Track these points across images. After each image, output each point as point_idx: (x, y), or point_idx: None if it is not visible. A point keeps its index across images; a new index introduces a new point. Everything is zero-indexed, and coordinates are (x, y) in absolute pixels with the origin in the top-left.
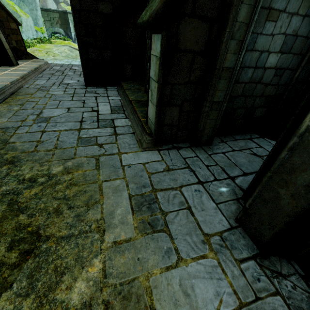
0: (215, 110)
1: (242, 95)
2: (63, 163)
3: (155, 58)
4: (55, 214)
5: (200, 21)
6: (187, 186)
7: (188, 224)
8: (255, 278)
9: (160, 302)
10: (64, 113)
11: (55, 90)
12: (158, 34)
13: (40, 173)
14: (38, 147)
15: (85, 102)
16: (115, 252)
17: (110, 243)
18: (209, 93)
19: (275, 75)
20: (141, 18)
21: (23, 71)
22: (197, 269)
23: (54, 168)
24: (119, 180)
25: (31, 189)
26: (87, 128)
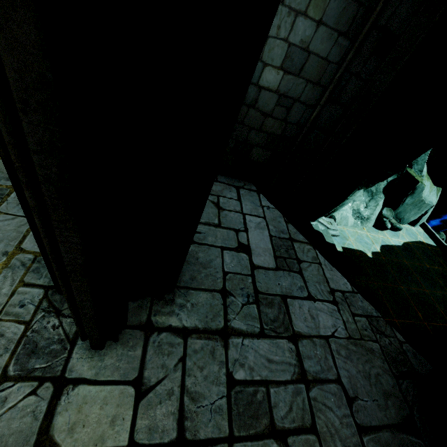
0: None
1: None
2: None
3: None
4: None
5: None
6: None
7: (11, 231)
8: (21, 304)
9: None
10: None
11: None
12: None
13: None
14: None
15: None
16: None
17: None
18: None
19: (278, 104)
20: None
21: None
22: None
23: None
24: None
25: None
26: None
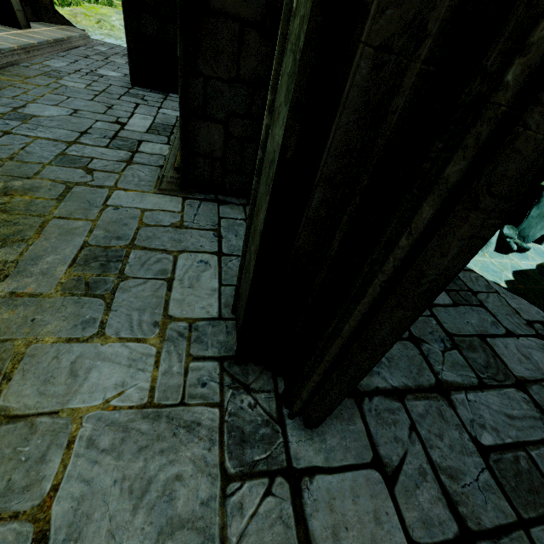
0: None
1: None
2: (7, 181)
3: None
4: None
5: None
6: (192, 253)
7: (150, 297)
8: (201, 382)
9: (25, 373)
10: (63, 115)
11: (73, 81)
12: None
13: None
14: None
15: (113, 108)
16: (2, 304)
17: (5, 292)
18: None
19: None
20: None
21: (31, 40)
22: (117, 352)
23: None
24: (83, 221)
25: None
26: (86, 143)
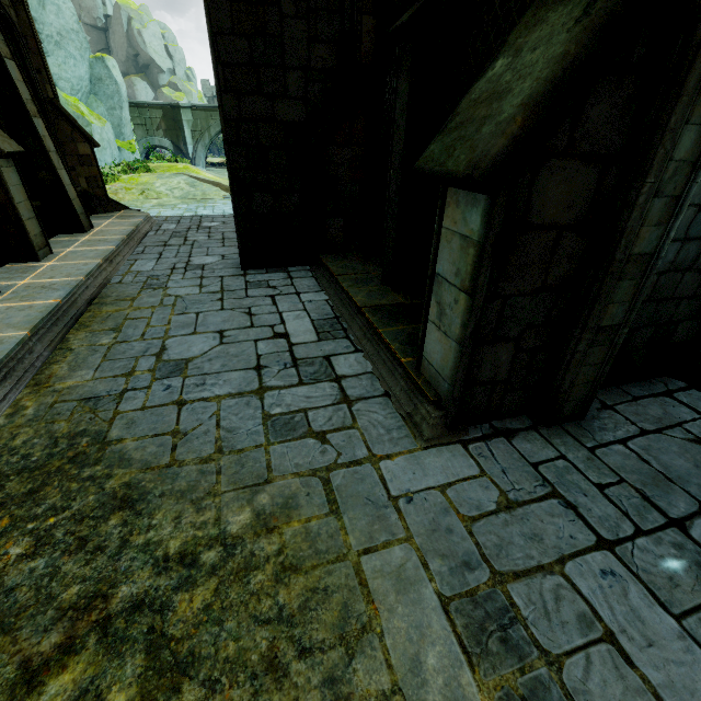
0: (602, 344)
1: (650, 299)
2: (250, 500)
3: (459, 240)
4: (272, 679)
5: (582, 164)
6: (577, 559)
7: (630, 698)
8: None
9: None
10: (215, 346)
11: (181, 286)
12: (473, 192)
13: (202, 535)
14: (178, 453)
15: (254, 312)
16: None
17: None
18: (592, 310)
19: None
20: (434, 161)
21: (108, 245)
22: None
23: (231, 515)
24: (399, 547)
25: (191, 591)
26: (276, 385)
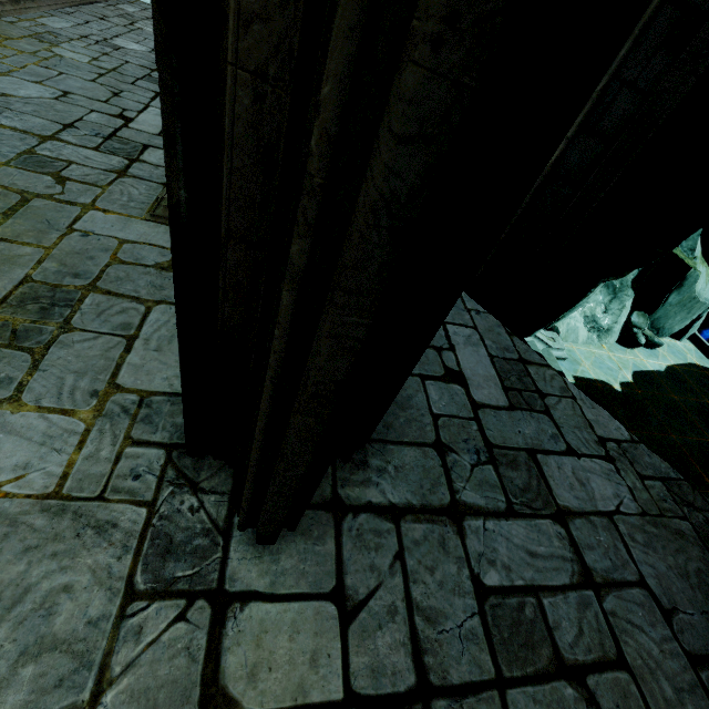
0: None
1: None
2: None
3: None
4: None
5: None
6: (173, 306)
7: (97, 358)
8: (134, 474)
9: None
10: (46, 97)
11: (74, 50)
12: None
13: None
14: None
15: (121, 95)
16: None
17: None
18: None
19: None
20: None
21: None
22: (30, 424)
23: None
24: (33, 248)
25: None
26: (68, 141)
